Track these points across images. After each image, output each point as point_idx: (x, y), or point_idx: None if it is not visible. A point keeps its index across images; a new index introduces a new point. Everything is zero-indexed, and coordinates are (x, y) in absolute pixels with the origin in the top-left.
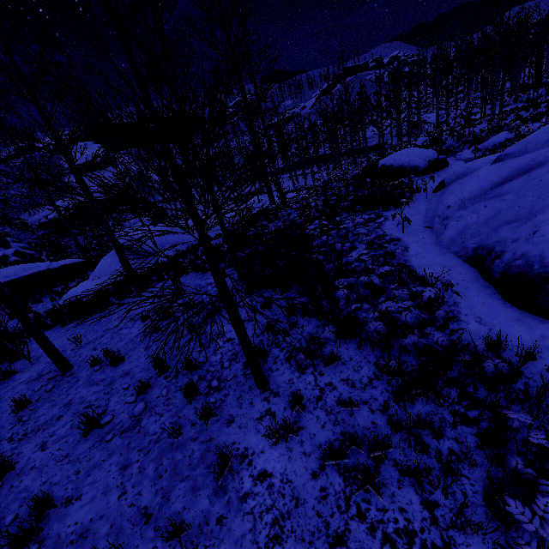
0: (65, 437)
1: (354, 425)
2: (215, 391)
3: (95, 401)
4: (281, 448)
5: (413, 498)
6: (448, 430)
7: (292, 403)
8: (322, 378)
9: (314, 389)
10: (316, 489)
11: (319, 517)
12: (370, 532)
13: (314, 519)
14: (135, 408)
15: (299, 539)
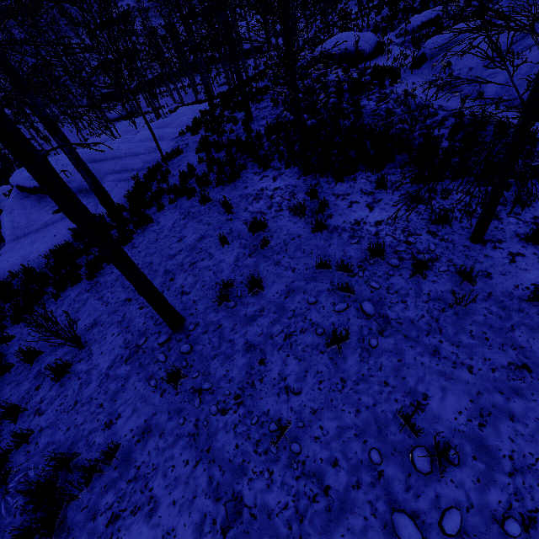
0: (308, 370)
1: None
2: (433, 262)
3: (288, 328)
4: None
5: None
6: None
7: (524, 241)
8: (524, 216)
9: (528, 226)
10: None
11: None
12: None
13: None
14: (367, 308)
15: None
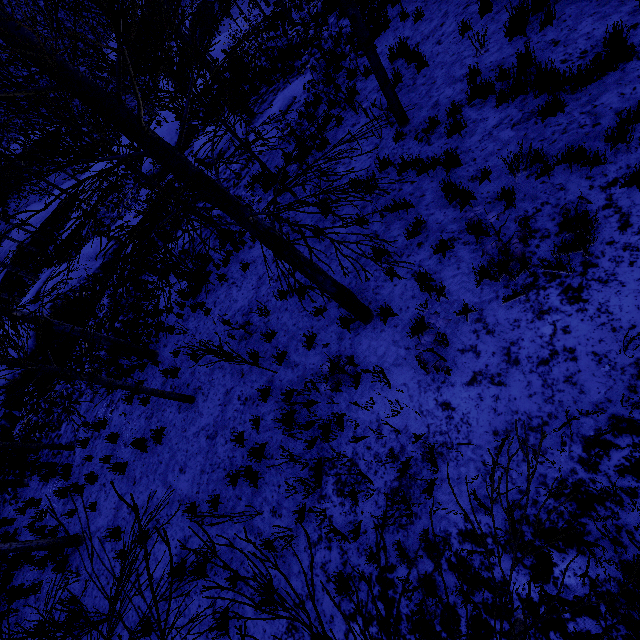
0: None
1: None
2: None
3: None
4: None
5: None
6: None
7: None
8: None
9: None
10: None
11: None
12: None
13: None
14: None
15: None
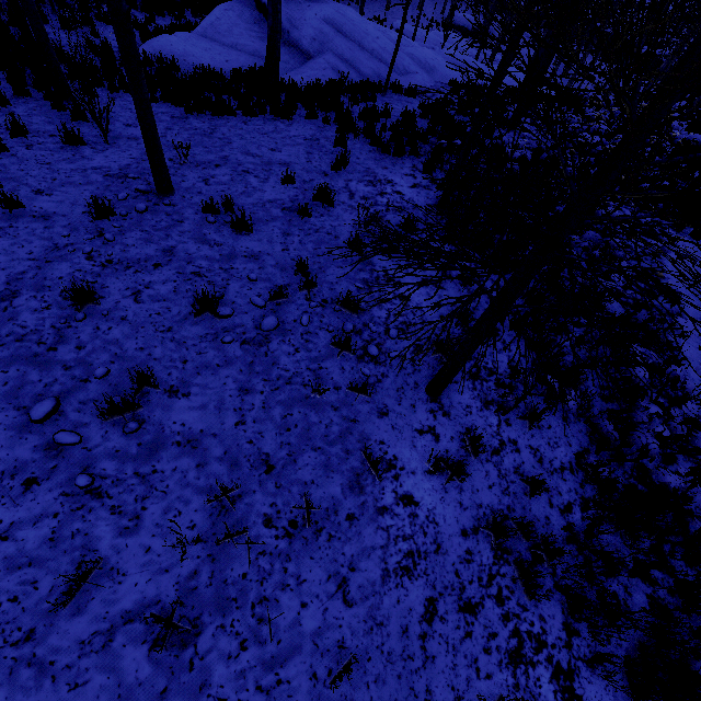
0: (167, 300)
1: (526, 507)
2: (371, 361)
3: (208, 271)
4: (436, 482)
5: (557, 615)
6: (622, 574)
7: (462, 437)
8: (508, 430)
9: (493, 437)
10: (462, 548)
11: (457, 576)
12: (503, 619)
13: (451, 575)
14: (266, 321)
15: (430, 584)
